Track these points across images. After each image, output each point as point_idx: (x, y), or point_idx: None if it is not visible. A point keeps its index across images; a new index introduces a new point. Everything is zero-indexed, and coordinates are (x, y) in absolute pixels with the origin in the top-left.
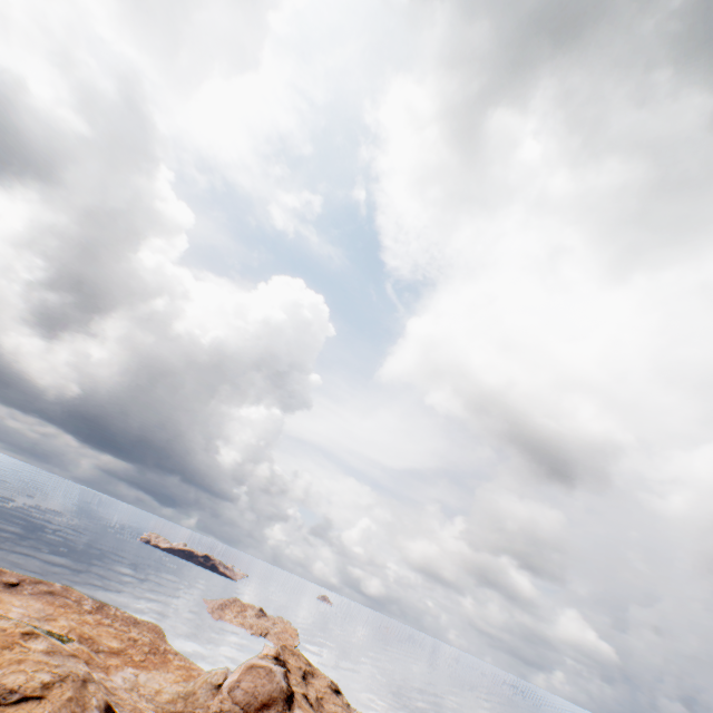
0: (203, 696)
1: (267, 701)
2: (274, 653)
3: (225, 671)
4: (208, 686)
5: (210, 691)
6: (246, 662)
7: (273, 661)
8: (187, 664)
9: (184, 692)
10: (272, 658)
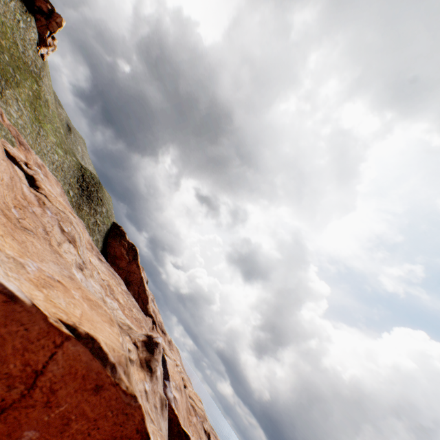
0: None
1: None
2: None
3: None
4: None
5: None
6: None
7: None
8: None
9: None
10: None
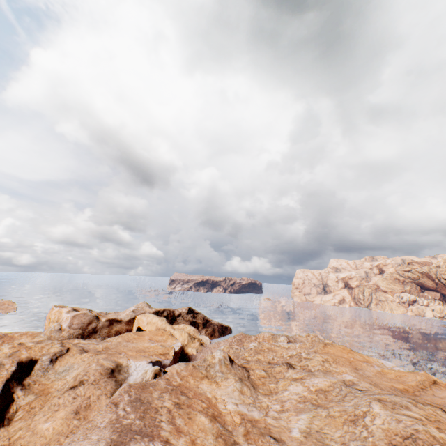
0: (57, 335)
1: (90, 322)
2: (72, 309)
3: (58, 324)
4: (56, 331)
5: (58, 332)
6: (71, 316)
7: (75, 311)
8: (22, 333)
9: (47, 338)
10: (74, 311)
